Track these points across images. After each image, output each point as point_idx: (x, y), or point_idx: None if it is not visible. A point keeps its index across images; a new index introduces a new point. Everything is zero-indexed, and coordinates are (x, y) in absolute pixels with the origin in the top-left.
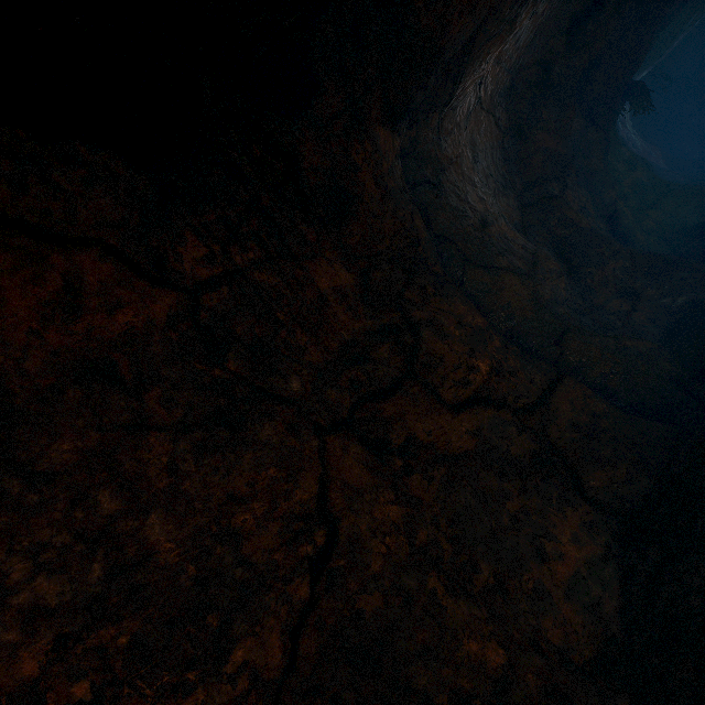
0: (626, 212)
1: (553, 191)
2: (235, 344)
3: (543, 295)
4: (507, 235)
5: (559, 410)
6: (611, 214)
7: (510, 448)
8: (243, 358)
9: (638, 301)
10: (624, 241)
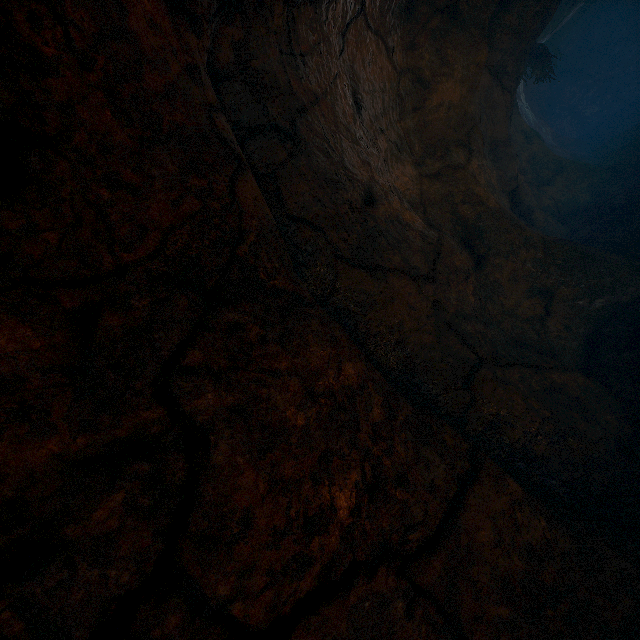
0: (526, 187)
1: (458, 158)
2: None
3: (447, 307)
4: (400, 217)
5: (475, 543)
6: (513, 189)
7: None
8: None
9: (552, 301)
10: (524, 220)
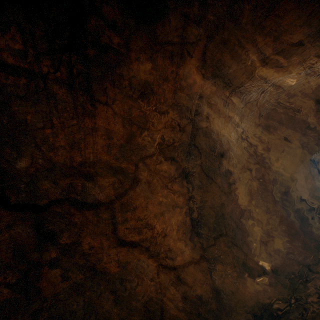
0: (292, 195)
1: (266, 164)
2: (3, 114)
3: (226, 208)
4: (230, 168)
5: (184, 280)
6: (286, 191)
7: (138, 286)
8: (1, 126)
9: (271, 241)
10: (283, 207)
